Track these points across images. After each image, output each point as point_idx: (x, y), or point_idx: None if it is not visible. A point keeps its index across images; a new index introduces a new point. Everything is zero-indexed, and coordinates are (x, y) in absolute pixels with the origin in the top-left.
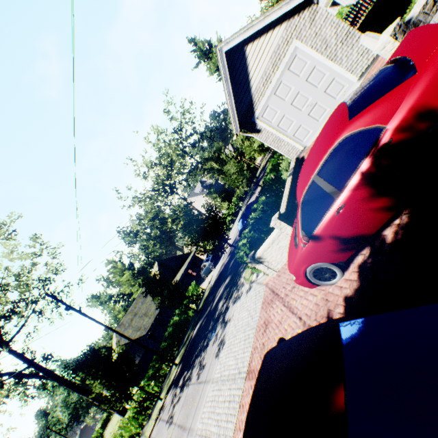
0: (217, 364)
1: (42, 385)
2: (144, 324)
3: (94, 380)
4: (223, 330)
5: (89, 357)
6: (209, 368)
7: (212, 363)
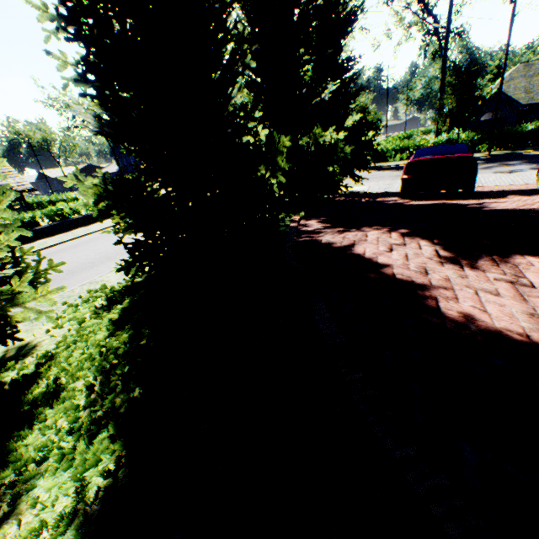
0: (488, 174)
1: (434, 54)
2: (536, 94)
3: (450, 93)
4: (526, 170)
5: (467, 72)
6: (485, 172)
7: (490, 172)
